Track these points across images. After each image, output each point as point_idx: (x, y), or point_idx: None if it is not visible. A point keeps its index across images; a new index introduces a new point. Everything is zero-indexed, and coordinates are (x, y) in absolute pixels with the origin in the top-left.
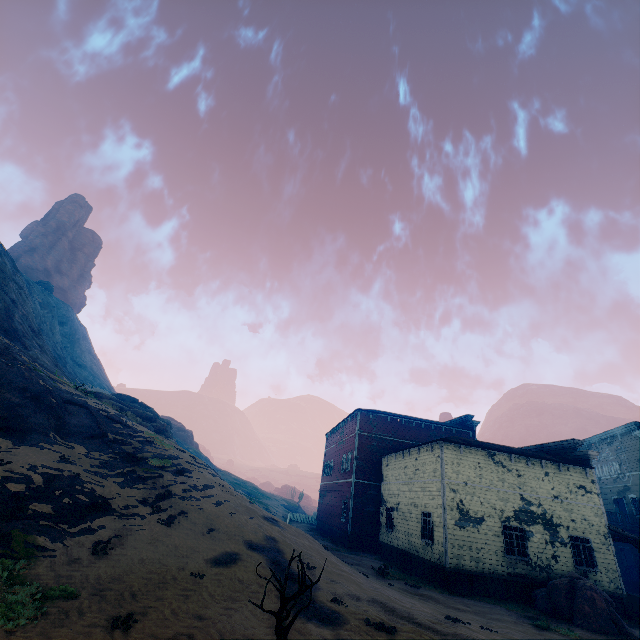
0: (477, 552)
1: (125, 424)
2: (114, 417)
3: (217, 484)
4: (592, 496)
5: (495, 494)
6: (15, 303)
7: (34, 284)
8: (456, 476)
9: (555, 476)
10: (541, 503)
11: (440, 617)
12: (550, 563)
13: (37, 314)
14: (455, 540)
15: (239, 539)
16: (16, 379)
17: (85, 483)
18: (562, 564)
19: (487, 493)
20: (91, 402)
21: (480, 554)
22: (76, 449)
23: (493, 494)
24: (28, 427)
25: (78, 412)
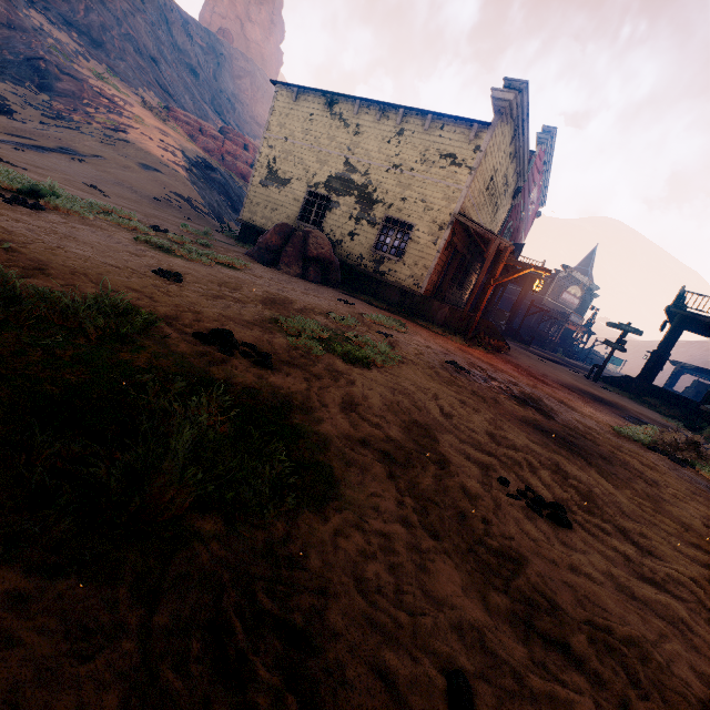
0: (271, 212)
1: (114, 102)
2: (106, 95)
3: (144, 146)
4: (459, 171)
5: (314, 155)
6: (120, 22)
7: (198, 26)
8: (279, 131)
9: (413, 137)
10: (369, 172)
11: (88, 184)
12: (343, 239)
13: (193, 57)
14: (255, 198)
15: (65, 145)
16: (21, 47)
17: (7, 101)
18: (357, 244)
19: (306, 153)
20: (95, 82)
21: (273, 215)
22: (41, 97)
23: (312, 155)
24: (8, 74)
25: (69, 82)
